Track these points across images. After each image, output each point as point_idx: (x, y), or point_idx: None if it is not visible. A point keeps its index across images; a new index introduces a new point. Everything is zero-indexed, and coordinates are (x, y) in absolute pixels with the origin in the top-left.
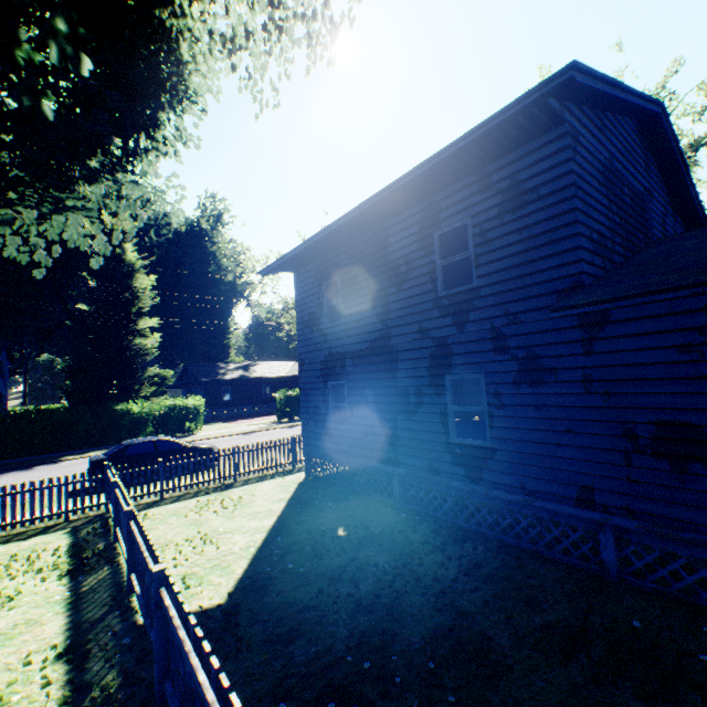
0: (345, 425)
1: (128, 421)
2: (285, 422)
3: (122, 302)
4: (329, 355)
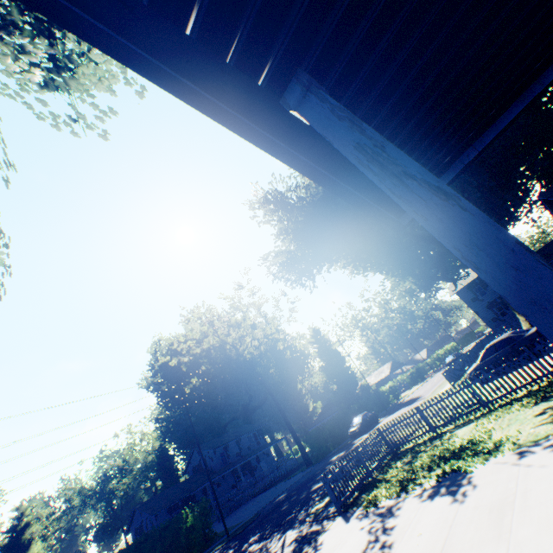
0: (507, 314)
1: (385, 395)
2: (421, 382)
3: (337, 356)
4: (488, 303)
